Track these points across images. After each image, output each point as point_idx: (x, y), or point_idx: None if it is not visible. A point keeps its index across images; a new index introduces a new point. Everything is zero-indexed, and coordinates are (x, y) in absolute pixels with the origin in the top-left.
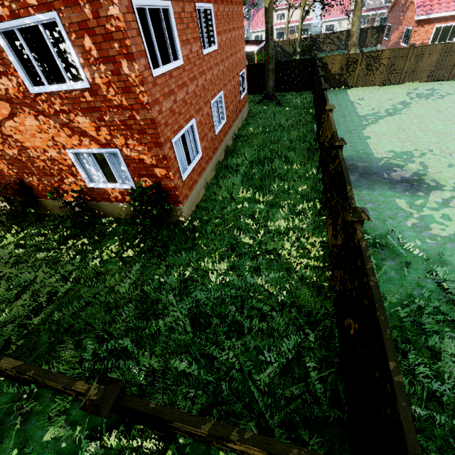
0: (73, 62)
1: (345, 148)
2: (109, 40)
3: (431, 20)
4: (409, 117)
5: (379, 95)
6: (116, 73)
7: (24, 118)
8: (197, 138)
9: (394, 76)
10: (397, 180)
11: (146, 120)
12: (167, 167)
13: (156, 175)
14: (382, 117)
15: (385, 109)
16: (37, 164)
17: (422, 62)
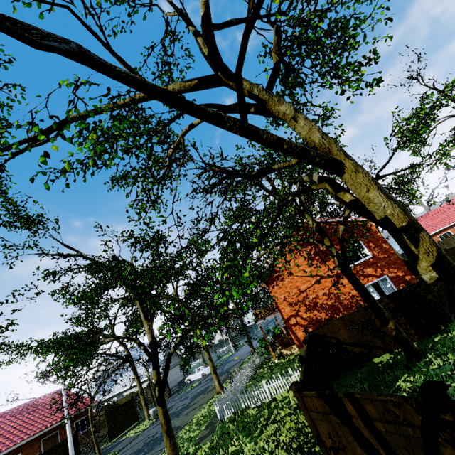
0: (363, 253)
1: None
2: (377, 241)
3: (432, 235)
4: None
5: None
6: (381, 248)
7: (342, 280)
8: None
9: None
10: None
11: (395, 258)
12: (410, 273)
13: (406, 280)
14: None
15: None
16: (343, 303)
17: (452, 244)
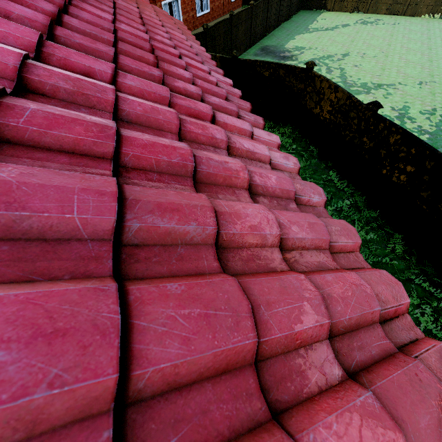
0: None
1: (274, 42)
2: None
3: None
4: (334, 33)
5: (338, 18)
6: None
7: None
8: (180, 11)
9: (362, 5)
10: (280, 56)
11: None
12: None
13: None
14: (318, 31)
15: (328, 27)
16: None
17: None
